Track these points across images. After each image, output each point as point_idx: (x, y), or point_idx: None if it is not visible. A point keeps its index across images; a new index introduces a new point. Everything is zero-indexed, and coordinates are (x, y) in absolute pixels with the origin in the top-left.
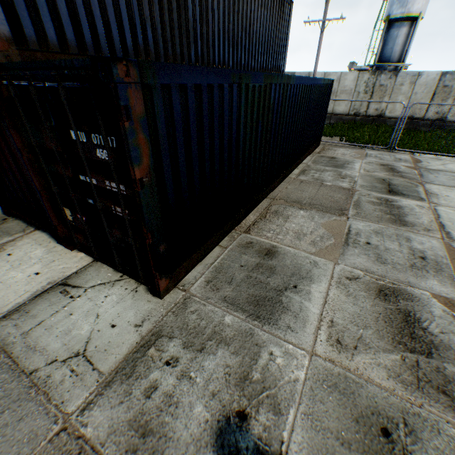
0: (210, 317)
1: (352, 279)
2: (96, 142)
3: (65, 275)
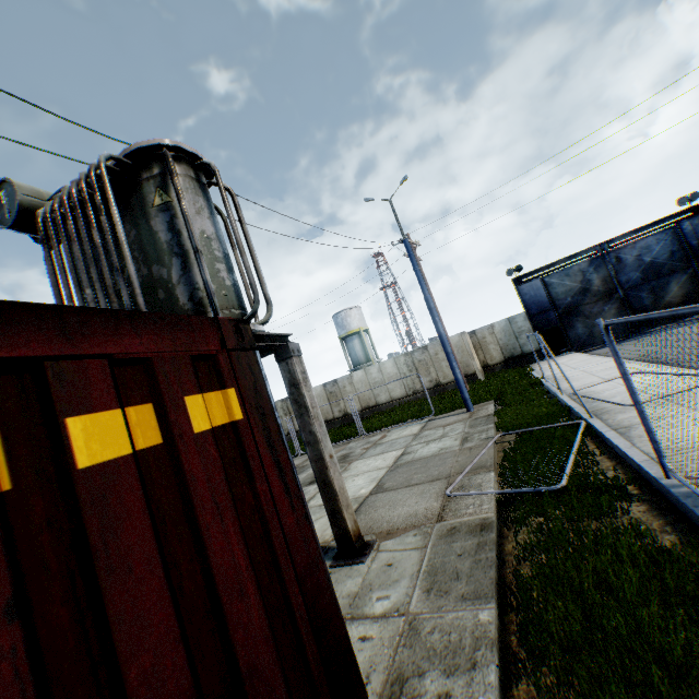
0: None
1: None
2: None
3: None
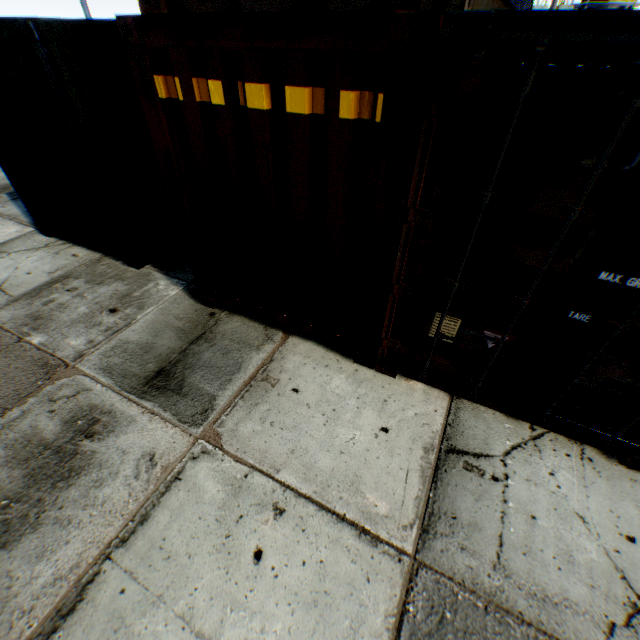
0: None
1: None
2: None
3: (434, 431)
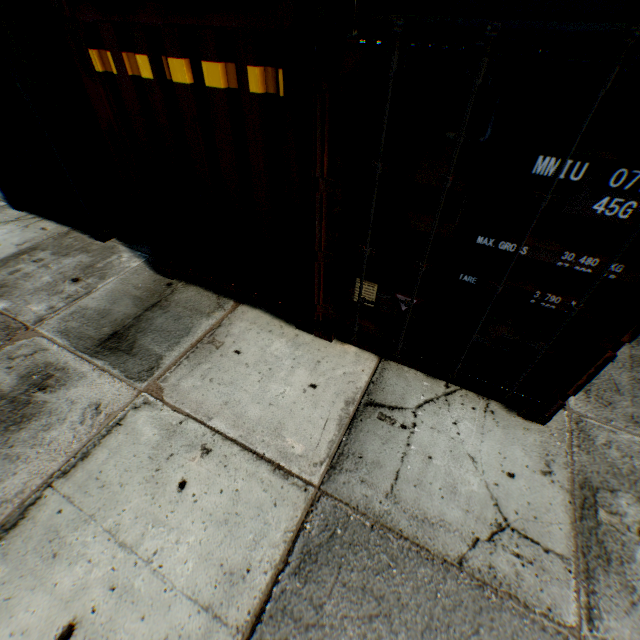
0: (638, 453)
1: None
2: (615, 185)
3: (358, 387)
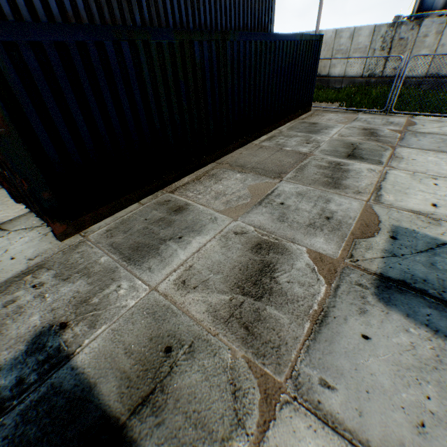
0: (90, 257)
1: (239, 234)
2: None
3: (2, 221)
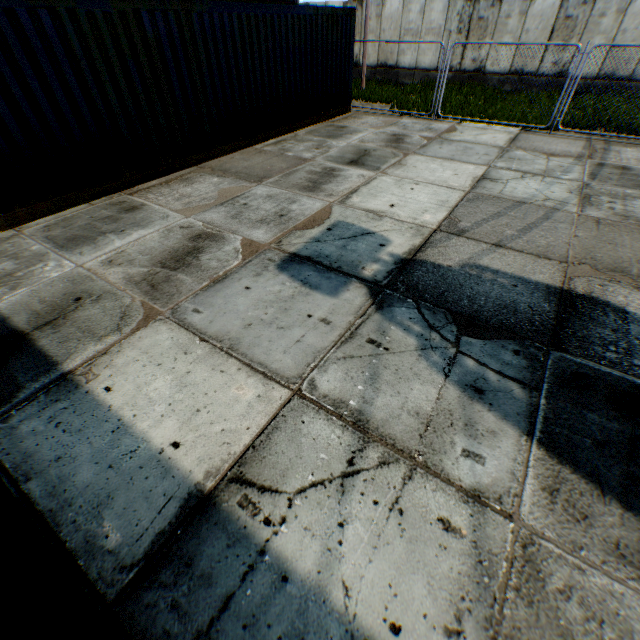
0: (23, 246)
1: (185, 228)
2: None
3: None
